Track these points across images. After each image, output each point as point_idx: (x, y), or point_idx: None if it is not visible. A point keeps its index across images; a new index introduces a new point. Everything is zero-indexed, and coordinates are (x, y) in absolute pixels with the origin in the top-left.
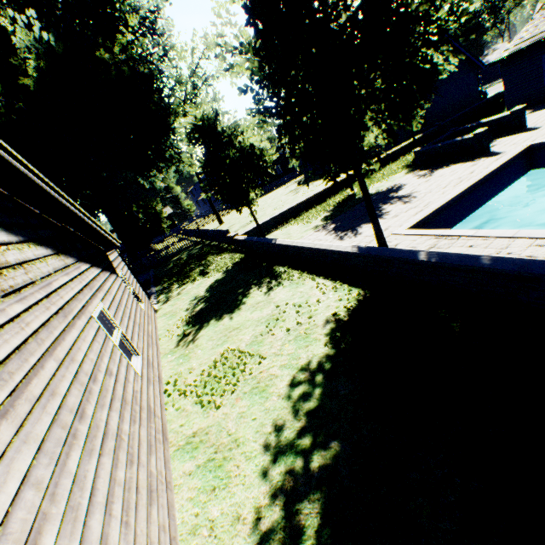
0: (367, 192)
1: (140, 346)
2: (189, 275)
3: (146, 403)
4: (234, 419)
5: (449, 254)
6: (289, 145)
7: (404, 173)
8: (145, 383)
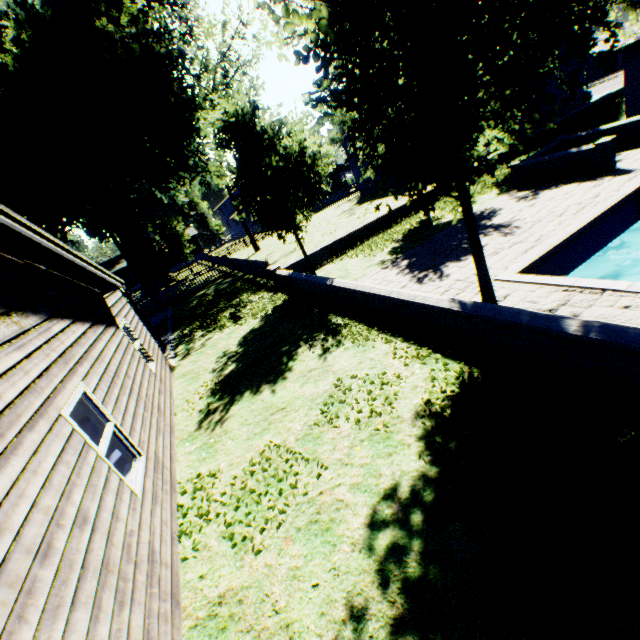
0: (473, 223)
1: (145, 437)
2: (216, 319)
3: (146, 548)
4: (283, 580)
5: (623, 329)
6: (364, 150)
7: (496, 194)
8: (147, 507)
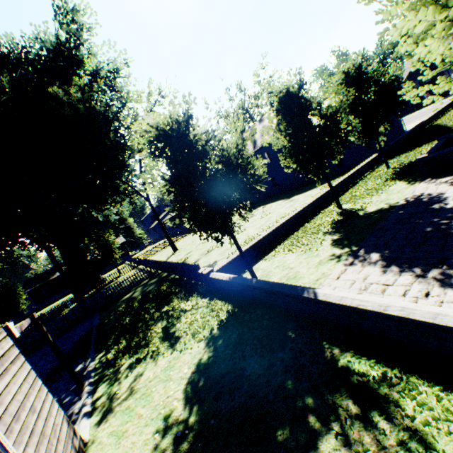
0: None
1: None
2: (146, 338)
3: None
4: None
5: None
6: None
7: (405, 183)
8: None
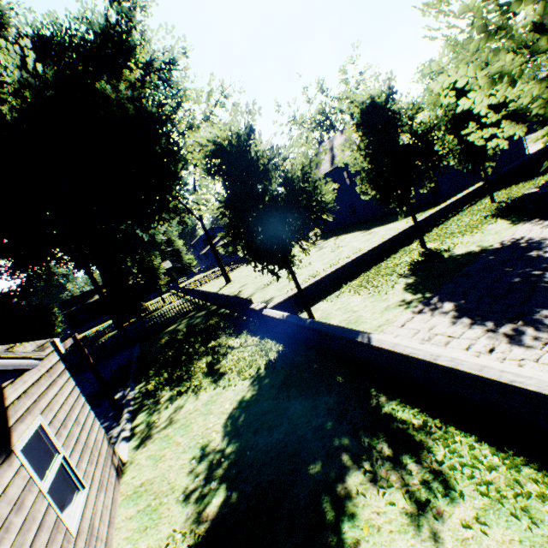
0: None
1: None
2: (189, 372)
3: None
4: None
5: None
6: None
7: (507, 223)
8: None
